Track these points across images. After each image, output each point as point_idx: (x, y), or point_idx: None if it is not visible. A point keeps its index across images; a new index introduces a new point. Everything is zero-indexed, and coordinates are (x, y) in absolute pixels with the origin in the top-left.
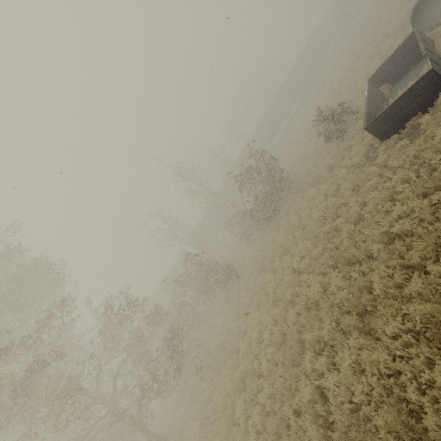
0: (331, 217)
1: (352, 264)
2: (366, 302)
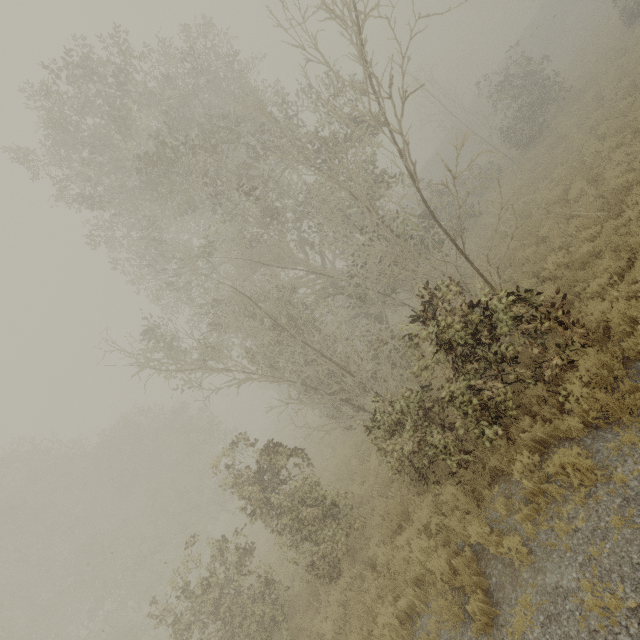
0: None
1: None
2: None
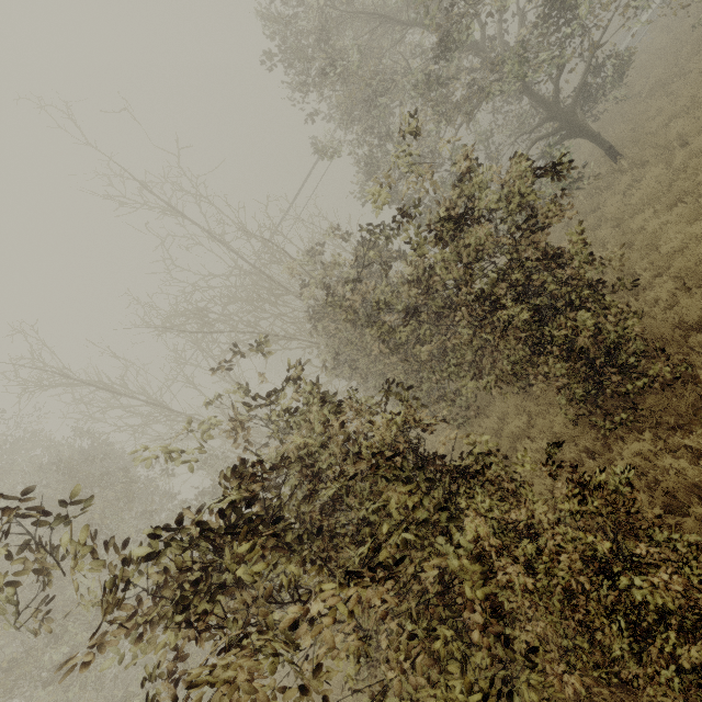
0: None
1: None
2: None
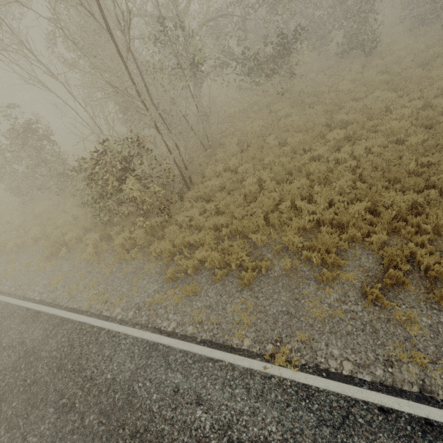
0: None
1: None
2: None
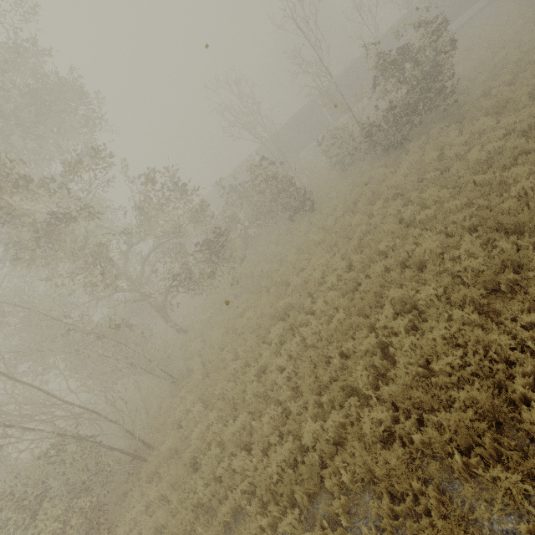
0: (503, 165)
1: (501, 235)
2: (504, 281)
